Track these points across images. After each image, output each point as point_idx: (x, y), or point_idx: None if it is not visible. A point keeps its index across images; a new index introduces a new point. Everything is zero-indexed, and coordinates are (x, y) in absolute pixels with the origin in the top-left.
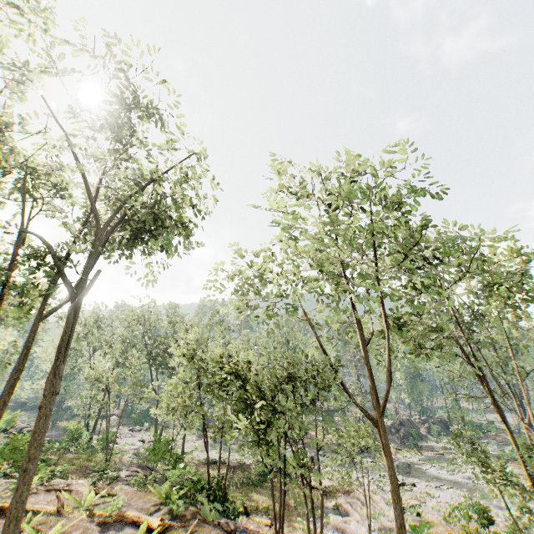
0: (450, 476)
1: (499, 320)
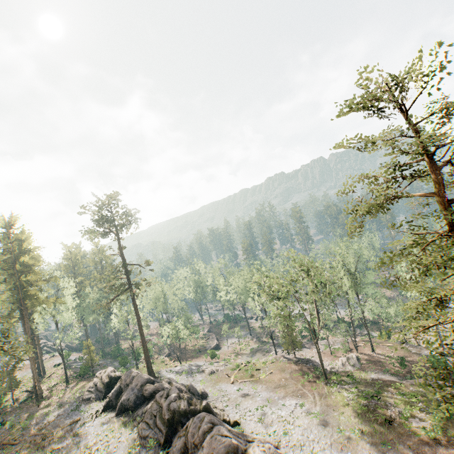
0: None
1: None
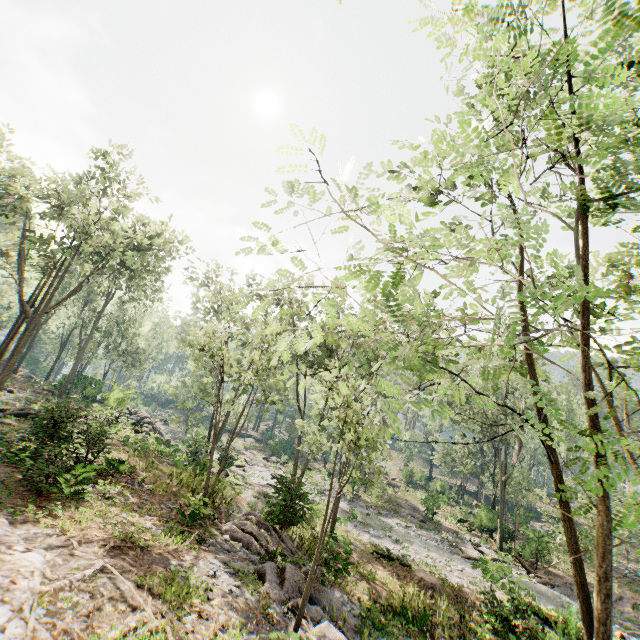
0: None
1: None
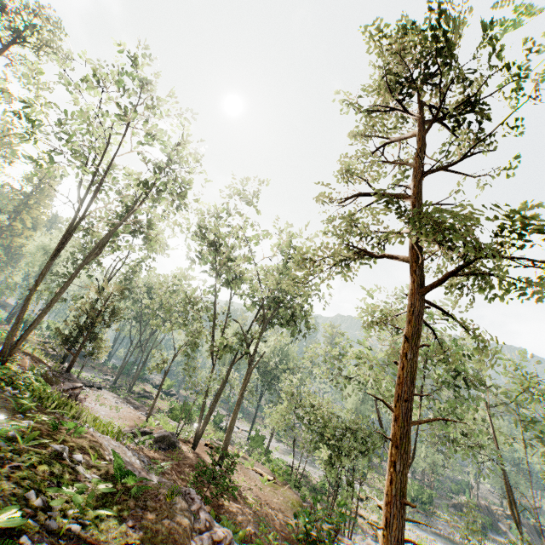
0: None
1: None
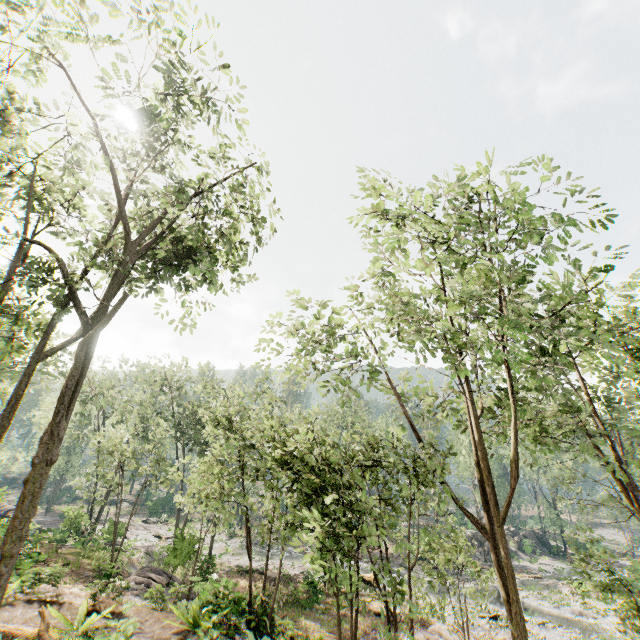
0: (556, 610)
1: (639, 406)
